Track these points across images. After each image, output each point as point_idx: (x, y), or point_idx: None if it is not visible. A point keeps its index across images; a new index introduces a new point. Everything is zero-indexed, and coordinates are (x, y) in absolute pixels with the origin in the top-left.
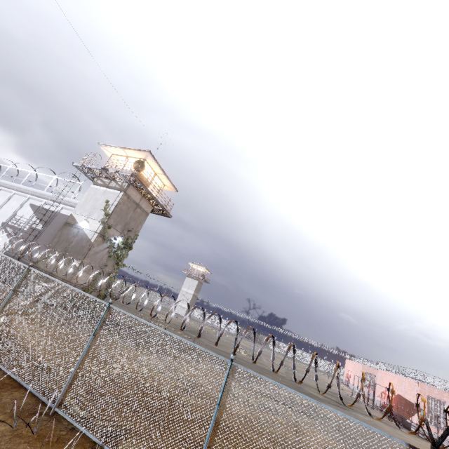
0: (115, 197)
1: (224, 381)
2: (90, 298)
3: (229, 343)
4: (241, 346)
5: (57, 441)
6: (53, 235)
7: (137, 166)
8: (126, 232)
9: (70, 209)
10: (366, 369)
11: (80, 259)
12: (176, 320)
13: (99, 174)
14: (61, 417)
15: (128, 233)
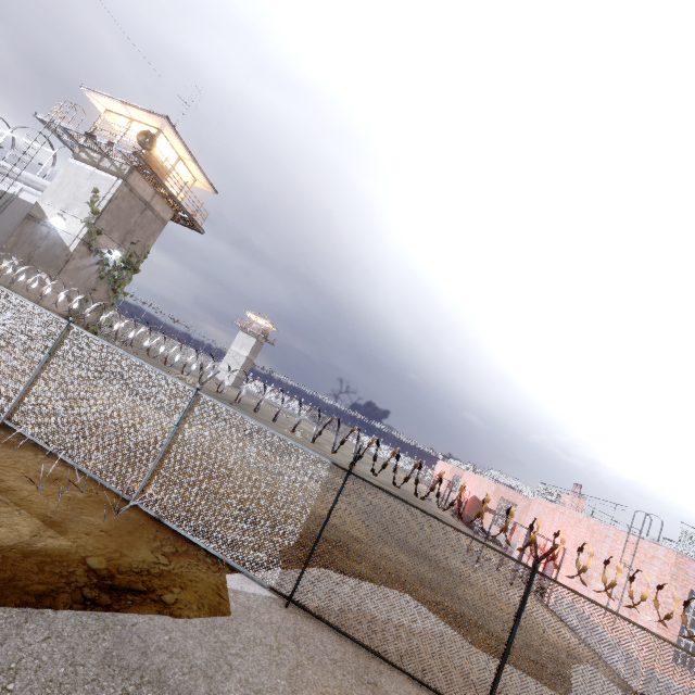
0: (109, 186)
1: (186, 406)
2: (46, 313)
3: (284, 423)
4: (302, 429)
5: (5, 443)
6: (9, 232)
7: (144, 141)
8: (128, 245)
9: (35, 194)
10: (455, 471)
11: (52, 275)
12: (213, 387)
13: (82, 142)
14: (12, 430)
15: (131, 247)
